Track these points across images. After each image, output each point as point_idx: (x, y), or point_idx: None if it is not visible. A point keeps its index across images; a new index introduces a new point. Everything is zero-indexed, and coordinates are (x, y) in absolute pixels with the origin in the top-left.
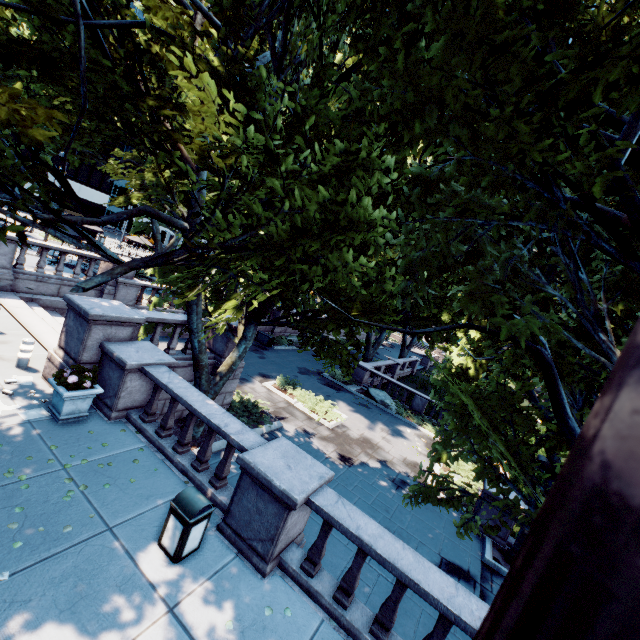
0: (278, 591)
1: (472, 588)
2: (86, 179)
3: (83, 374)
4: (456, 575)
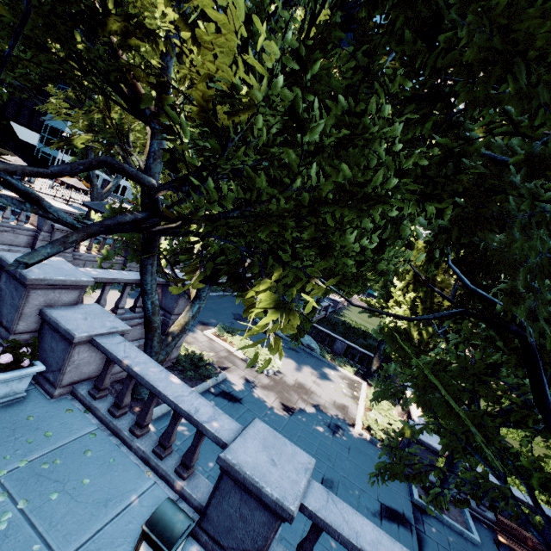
0: None
1: (410, 532)
2: (14, 115)
3: (19, 350)
4: (395, 520)
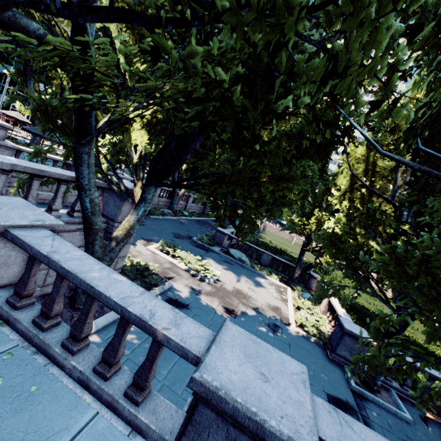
0: None
1: (357, 419)
2: None
3: None
4: (343, 410)
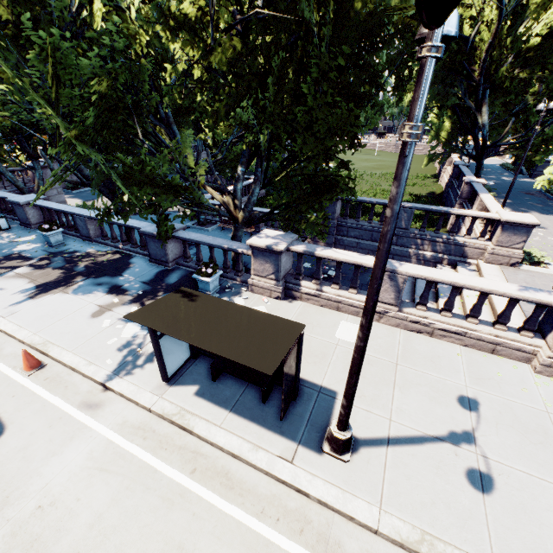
0: (36, 230)
1: None
2: None
3: None
4: None
